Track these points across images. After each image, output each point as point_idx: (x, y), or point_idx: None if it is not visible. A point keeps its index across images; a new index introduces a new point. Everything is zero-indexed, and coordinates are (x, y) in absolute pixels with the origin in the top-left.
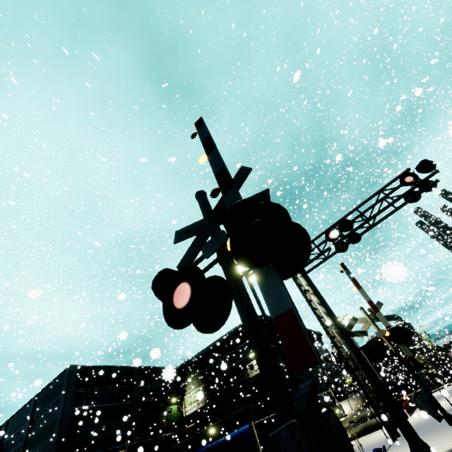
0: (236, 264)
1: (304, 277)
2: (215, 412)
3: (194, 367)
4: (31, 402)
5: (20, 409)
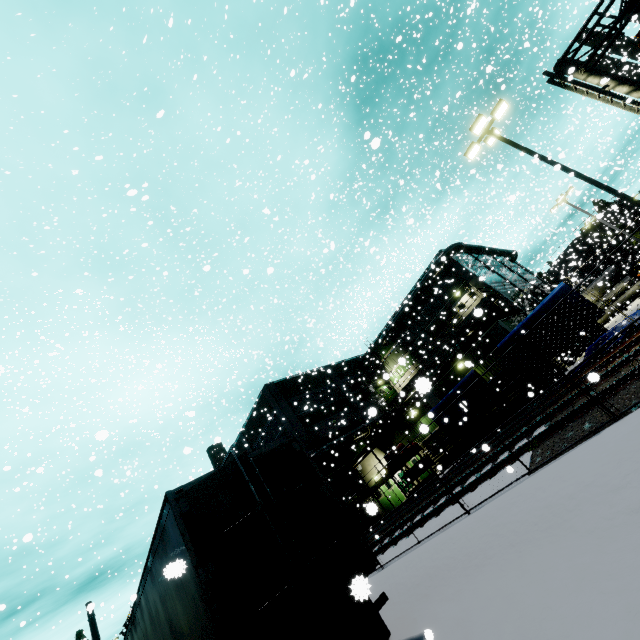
0: (478, 116)
1: (595, 73)
2: (439, 365)
3: (387, 343)
4: (239, 439)
5: (230, 452)
